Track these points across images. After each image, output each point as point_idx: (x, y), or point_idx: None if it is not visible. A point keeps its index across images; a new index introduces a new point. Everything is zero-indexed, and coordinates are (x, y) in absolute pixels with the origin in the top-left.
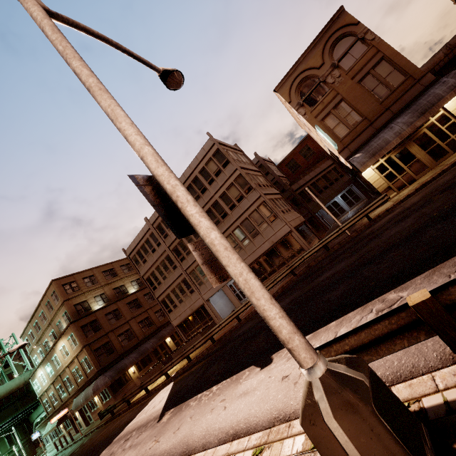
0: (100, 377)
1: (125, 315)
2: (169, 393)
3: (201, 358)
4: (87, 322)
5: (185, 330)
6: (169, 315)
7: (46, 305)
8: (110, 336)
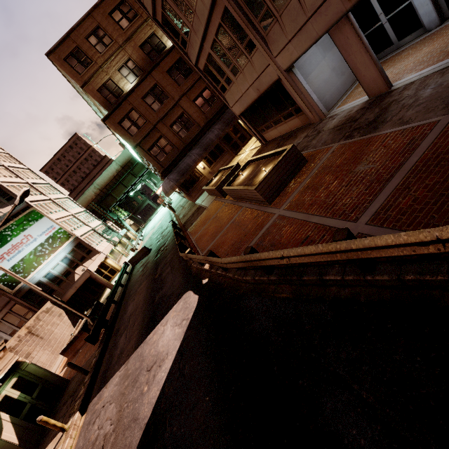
0: (164, 181)
1: (170, 93)
2: (165, 382)
3: (242, 281)
4: (123, 115)
5: (255, 122)
6: (225, 97)
7: (78, 90)
8: (161, 129)
